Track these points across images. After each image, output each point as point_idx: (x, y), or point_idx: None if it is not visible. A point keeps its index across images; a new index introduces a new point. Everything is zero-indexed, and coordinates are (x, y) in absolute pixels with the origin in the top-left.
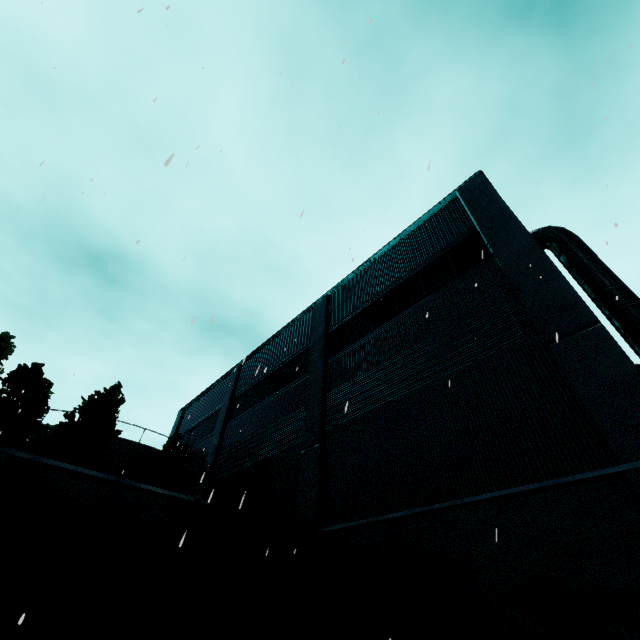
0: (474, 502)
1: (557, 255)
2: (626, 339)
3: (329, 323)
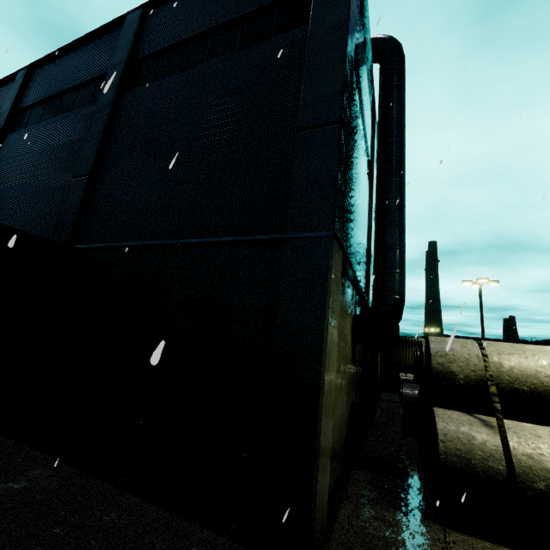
0: (189, 244)
1: (380, 72)
2: (377, 166)
3: (137, 48)
